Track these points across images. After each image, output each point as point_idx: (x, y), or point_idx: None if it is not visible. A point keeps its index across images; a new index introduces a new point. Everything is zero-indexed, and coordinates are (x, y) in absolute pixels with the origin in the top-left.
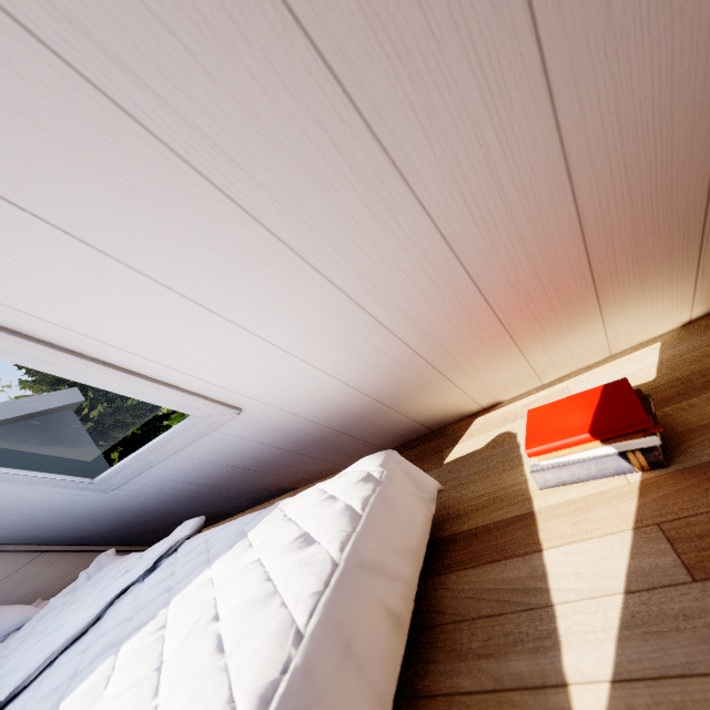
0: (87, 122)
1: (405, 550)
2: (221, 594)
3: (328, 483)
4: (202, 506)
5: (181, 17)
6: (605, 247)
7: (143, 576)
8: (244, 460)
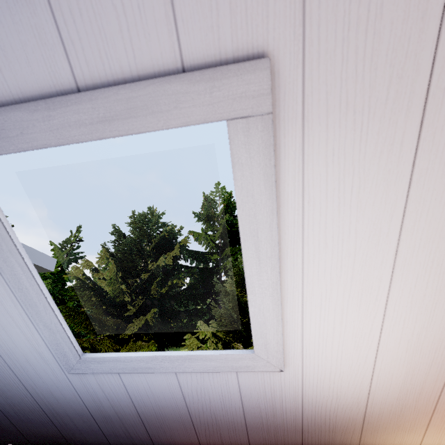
0: None
1: None
2: None
3: None
4: (96, 434)
5: None
6: None
7: None
8: (204, 411)
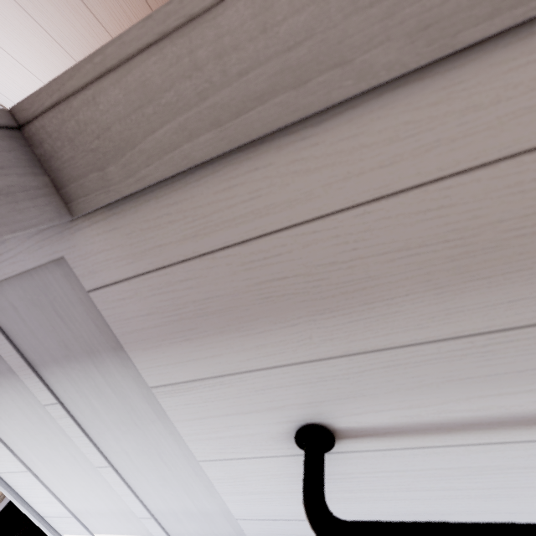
0: None
1: None
2: None
3: None
4: None
5: None
6: None
7: None
8: None
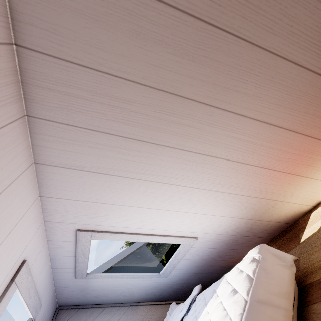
0: (132, 184)
1: (281, 293)
2: (211, 317)
3: (239, 264)
4: (200, 279)
5: (143, 159)
6: (315, 130)
7: (186, 312)
8: (208, 256)
